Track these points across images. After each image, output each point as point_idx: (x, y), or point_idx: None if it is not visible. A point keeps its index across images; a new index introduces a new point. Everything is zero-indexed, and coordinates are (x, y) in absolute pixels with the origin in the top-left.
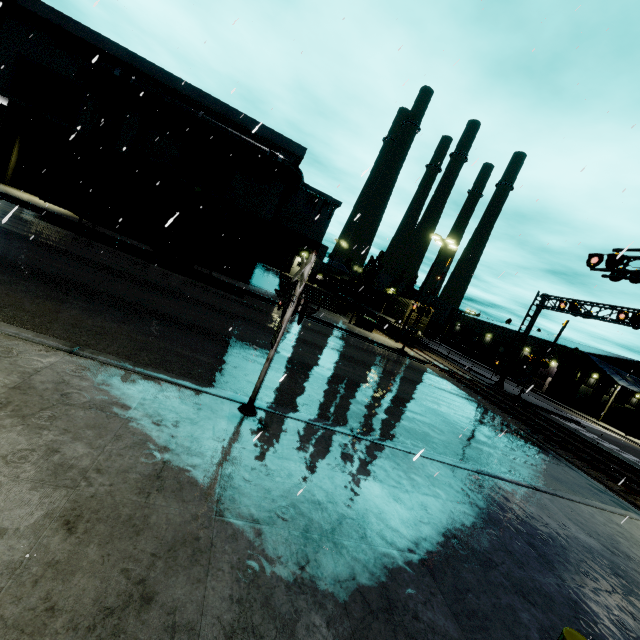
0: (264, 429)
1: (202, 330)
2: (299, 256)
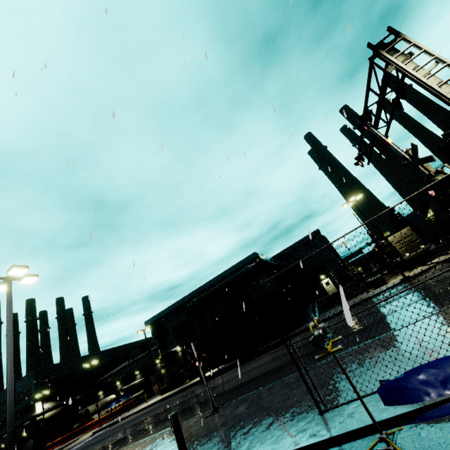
0: (216, 413)
1: (237, 386)
2: (321, 280)
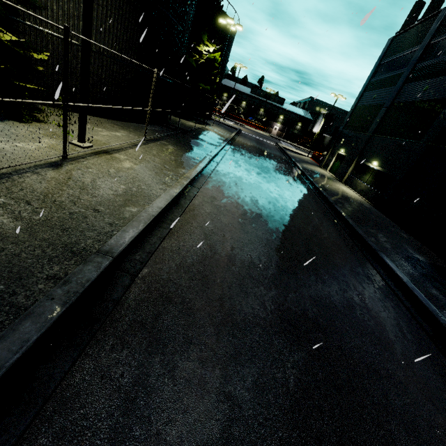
0: None
1: None
2: None
